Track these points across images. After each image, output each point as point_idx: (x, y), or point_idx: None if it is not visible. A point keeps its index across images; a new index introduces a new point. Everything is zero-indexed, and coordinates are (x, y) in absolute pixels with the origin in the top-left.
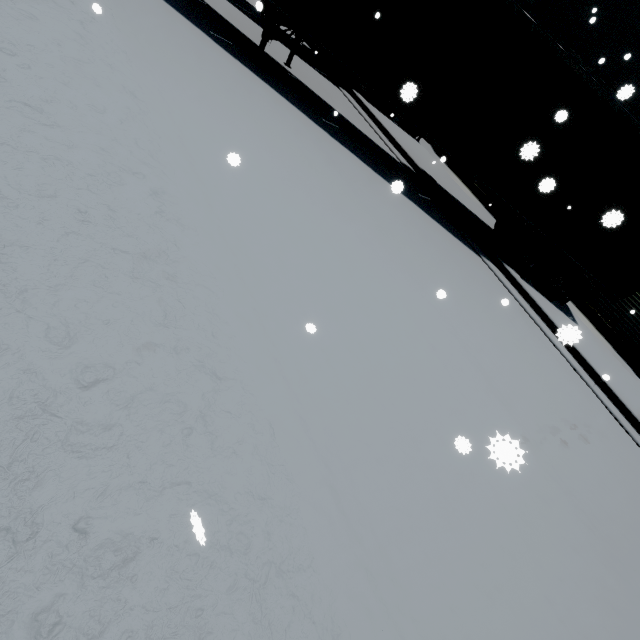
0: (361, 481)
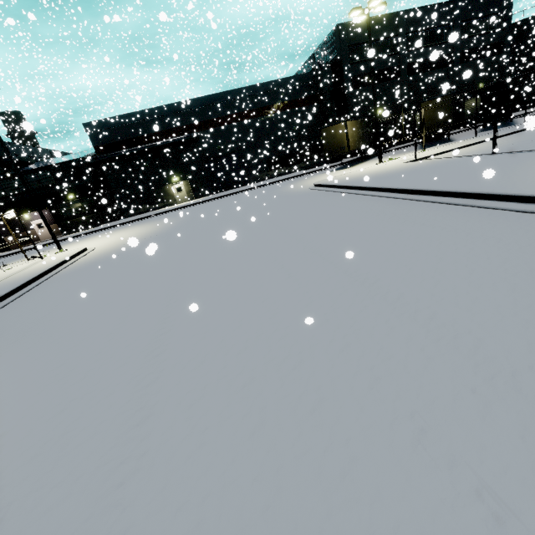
0: None
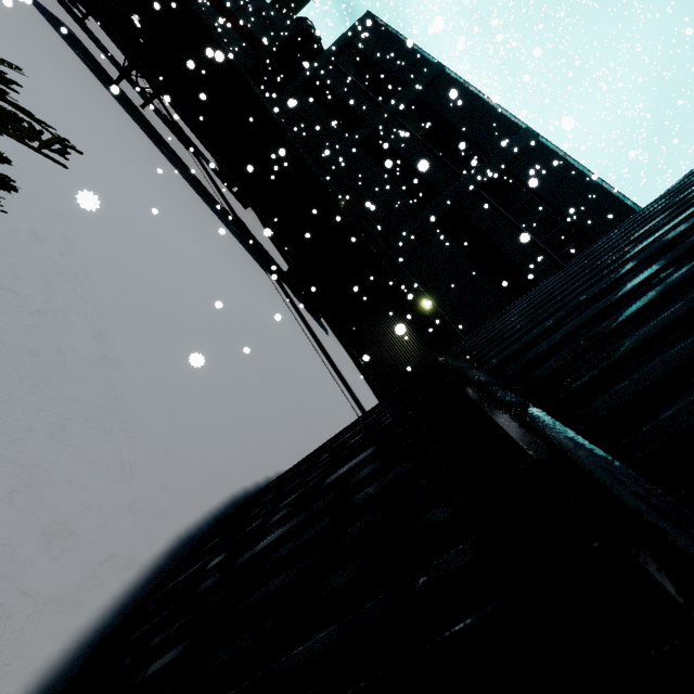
0: (109, 221)
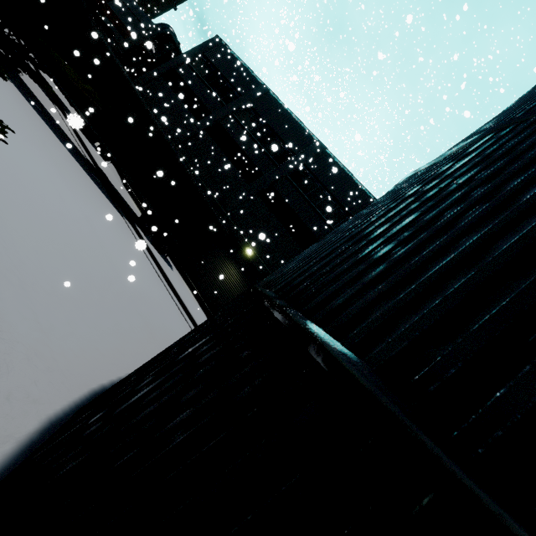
0: None
